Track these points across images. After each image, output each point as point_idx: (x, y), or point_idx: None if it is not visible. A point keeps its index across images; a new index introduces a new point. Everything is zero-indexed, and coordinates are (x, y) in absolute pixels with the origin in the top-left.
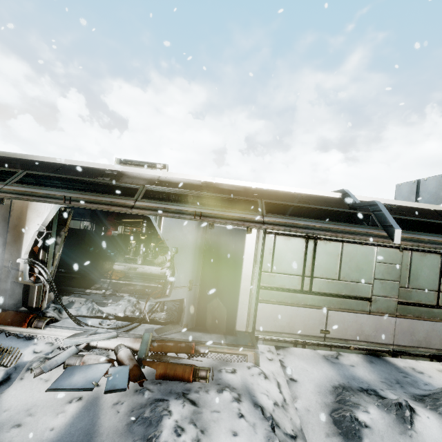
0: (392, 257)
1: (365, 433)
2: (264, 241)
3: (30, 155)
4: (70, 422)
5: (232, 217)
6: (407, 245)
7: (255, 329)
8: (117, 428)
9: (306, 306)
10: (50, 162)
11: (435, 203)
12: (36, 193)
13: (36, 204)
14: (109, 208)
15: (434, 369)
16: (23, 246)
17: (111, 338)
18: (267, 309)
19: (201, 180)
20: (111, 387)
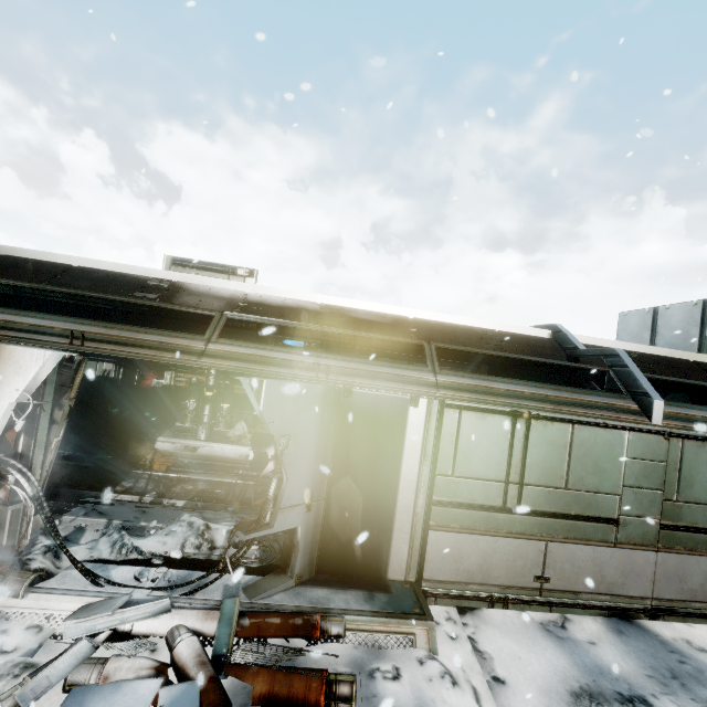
0: (652, 449)
1: None
2: (441, 420)
3: (5, 247)
4: None
5: (382, 376)
6: (673, 427)
7: (422, 577)
8: None
9: (510, 535)
10: (44, 261)
11: (682, 346)
12: (15, 323)
13: (14, 350)
14: (158, 356)
15: None
16: None
17: (160, 613)
18: (444, 541)
19: (319, 302)
20: None
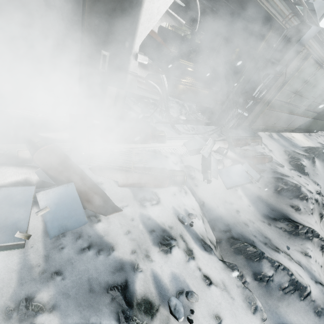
0: None
1: (305, 168)
2: (303, 64)
3: None
4: (248, 199)
5: None
6: None
7: (253, 124)
8: (270, 195)
9: (280, 111)
10: None
11: None
12: None
13: None
14: None
15: (291, 136)
16: (138, 27)
17: (214, 143)
18: (266, 113)
19: None
20: (256, 178)
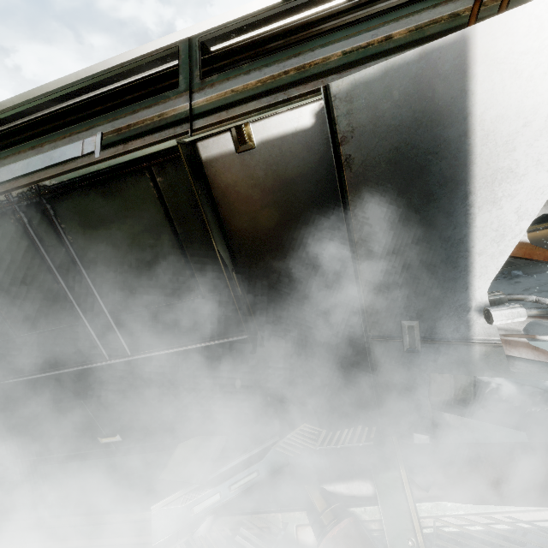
0: None
1: None
2: None
3: (121, 56)
4: None
5: None
6: None
7: None
8: None
9: None
10: None
11: None
12: (314, 63)
13: None
14: None
15: None
16: (474, 261)
17: None
18: None
19: None
20: None
